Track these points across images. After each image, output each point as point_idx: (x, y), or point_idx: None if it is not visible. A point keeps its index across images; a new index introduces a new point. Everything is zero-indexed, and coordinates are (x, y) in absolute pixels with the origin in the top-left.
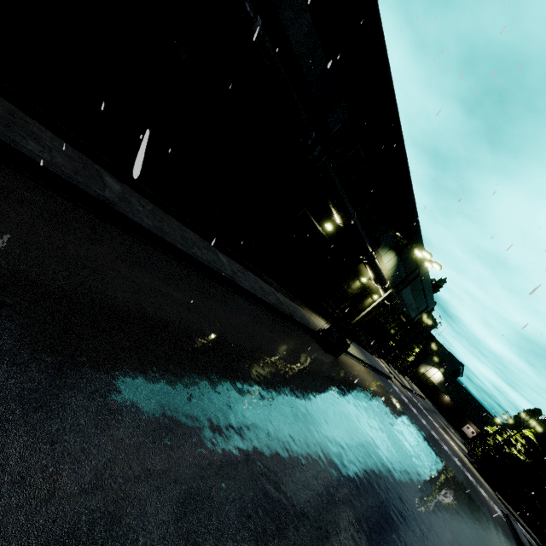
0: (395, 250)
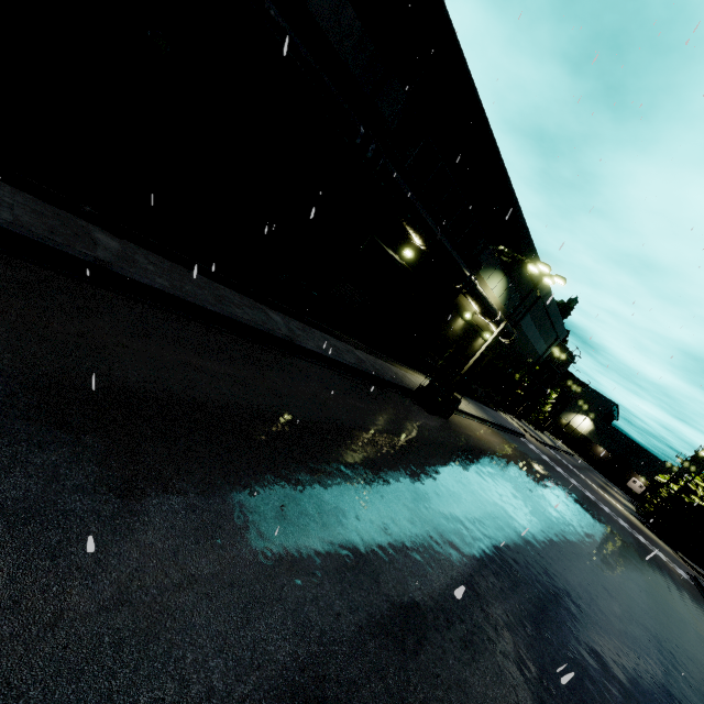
0: (502, 270)
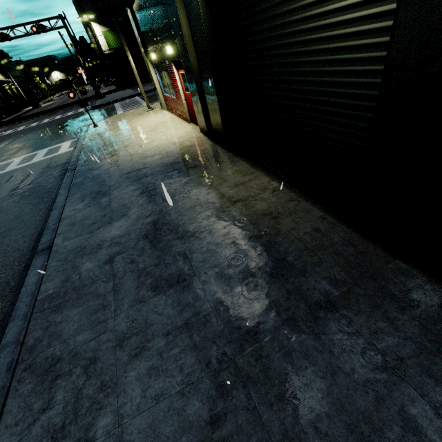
0: None
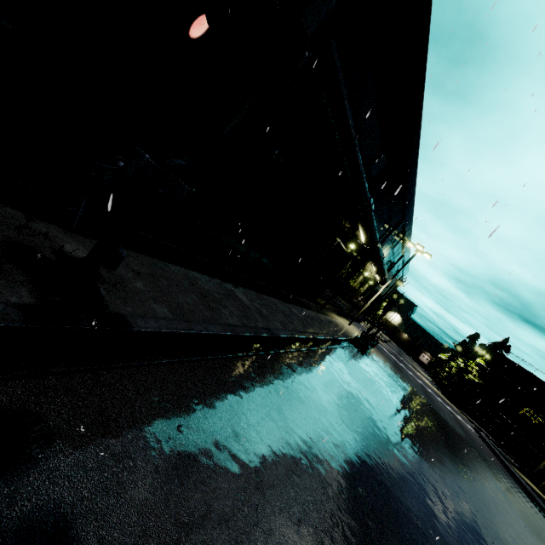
0: (390, 244)
